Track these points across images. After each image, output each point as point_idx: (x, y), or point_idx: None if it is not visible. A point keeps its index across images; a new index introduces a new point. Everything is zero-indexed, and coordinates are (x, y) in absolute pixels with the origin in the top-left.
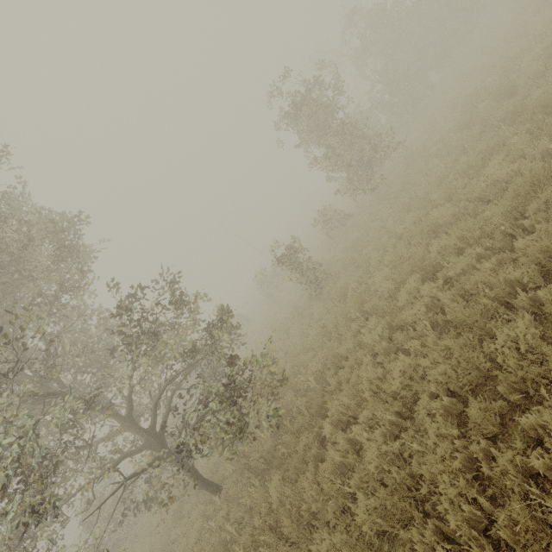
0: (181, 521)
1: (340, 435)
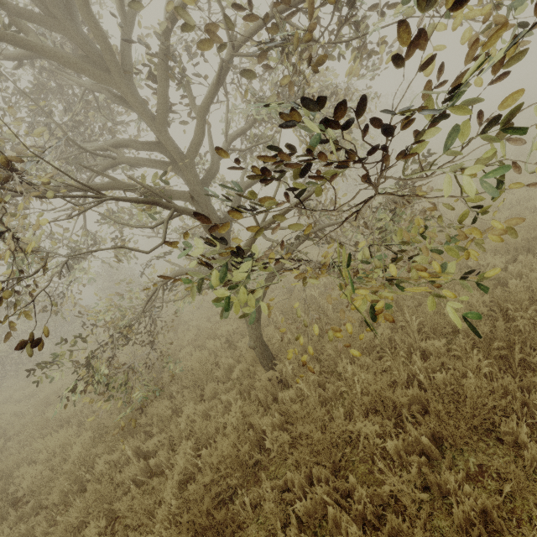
0: (130, 437)
1: (529, 257)
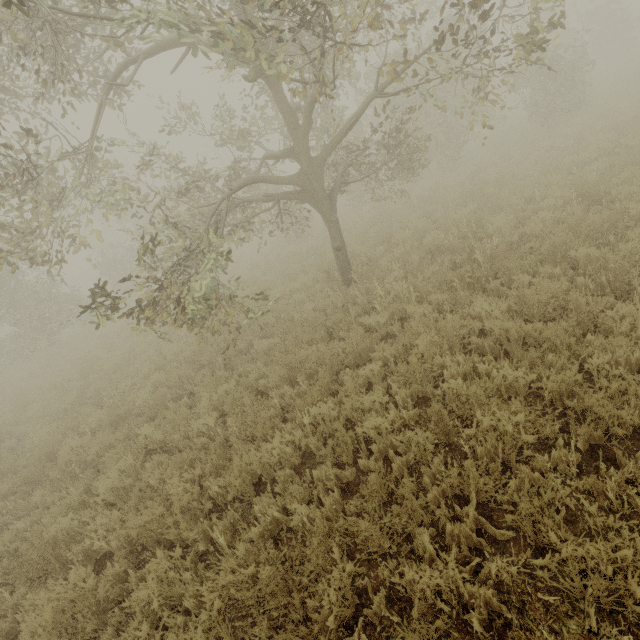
0: None
1: None
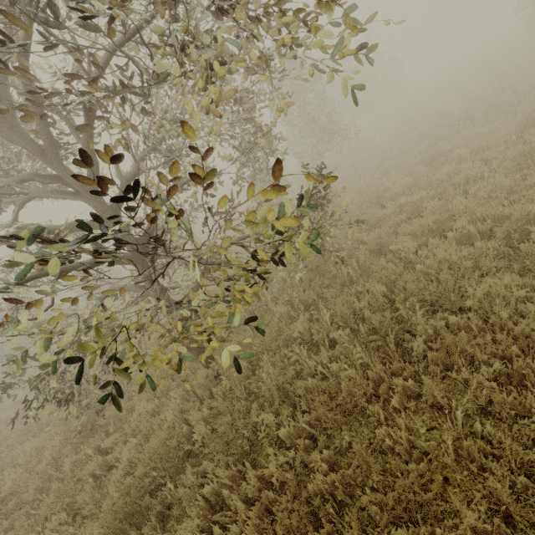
0: (92, 438)
1: (437, 241)
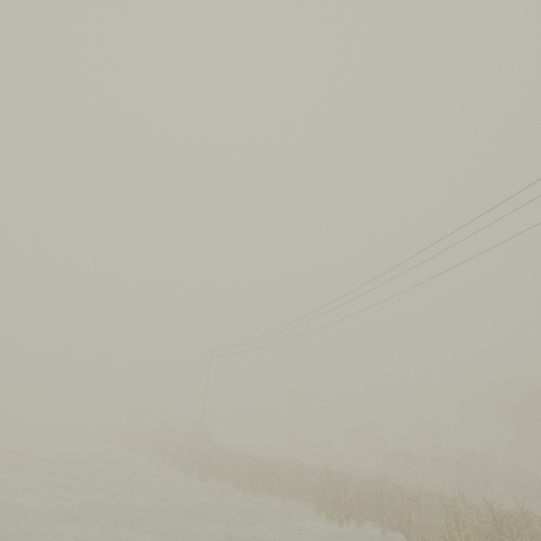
0: None
1: None
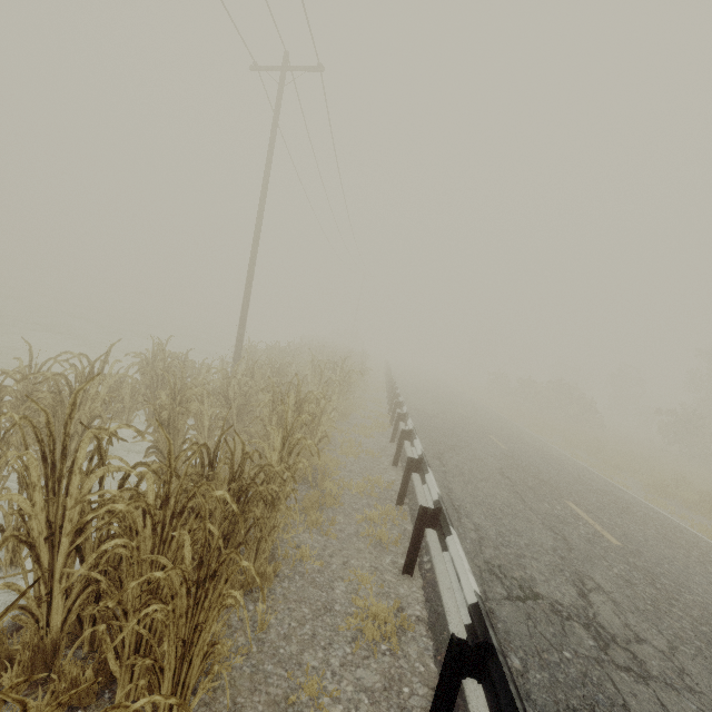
0: None
1: None
